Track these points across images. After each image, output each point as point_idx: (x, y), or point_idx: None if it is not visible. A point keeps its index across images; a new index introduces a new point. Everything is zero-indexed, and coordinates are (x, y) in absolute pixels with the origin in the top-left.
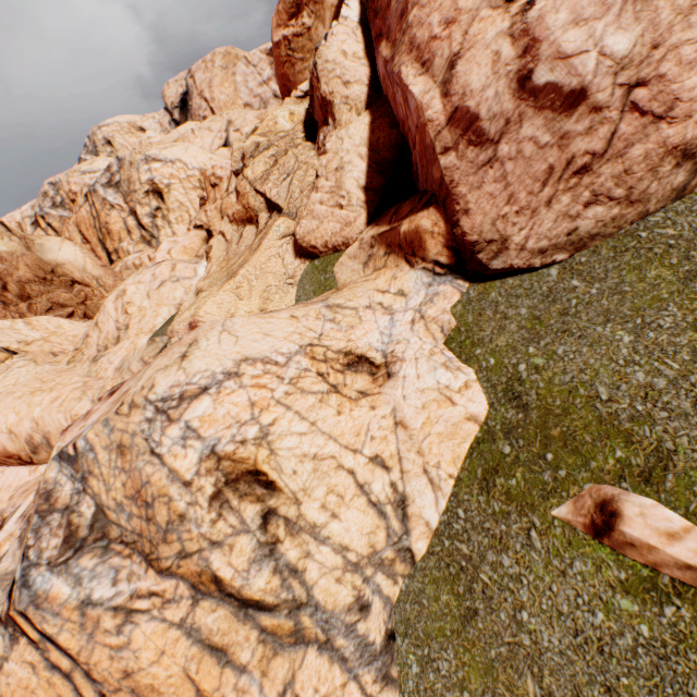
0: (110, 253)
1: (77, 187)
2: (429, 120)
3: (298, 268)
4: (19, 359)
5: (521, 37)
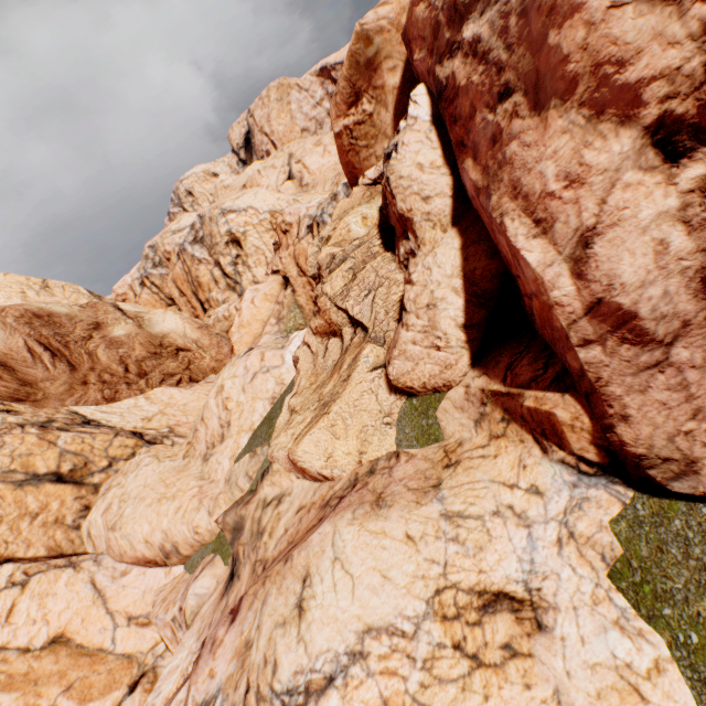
0: (203, 303)
1: (170, 247)
2: (557, 303)
3: (394, 404)
4: (145, 456)
5: (703, 227)
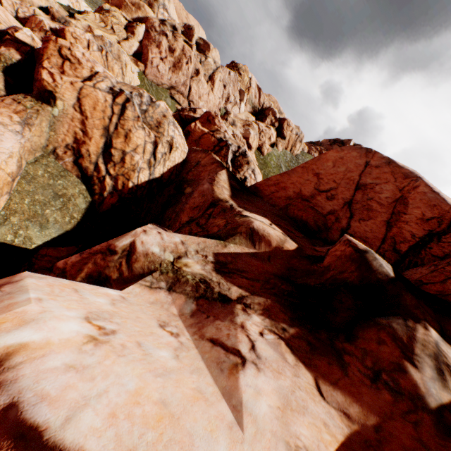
0: None
1: None
2: (150, 59)
3: None
4: None
5: (159, 63)
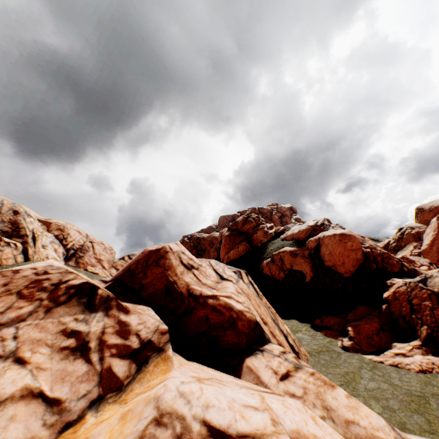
0: None
1: None
2: None
3: None
4: None
5: None
